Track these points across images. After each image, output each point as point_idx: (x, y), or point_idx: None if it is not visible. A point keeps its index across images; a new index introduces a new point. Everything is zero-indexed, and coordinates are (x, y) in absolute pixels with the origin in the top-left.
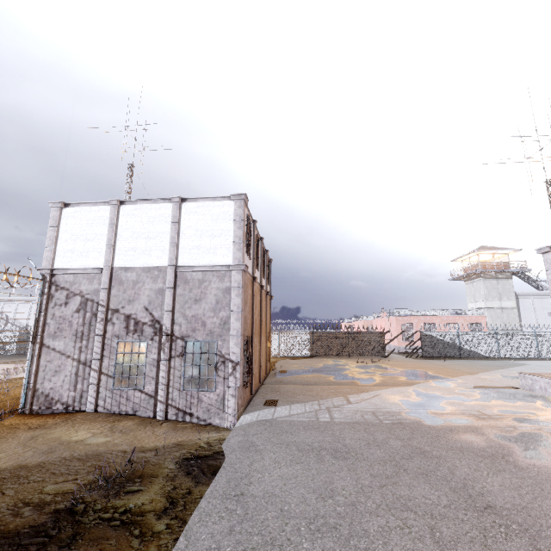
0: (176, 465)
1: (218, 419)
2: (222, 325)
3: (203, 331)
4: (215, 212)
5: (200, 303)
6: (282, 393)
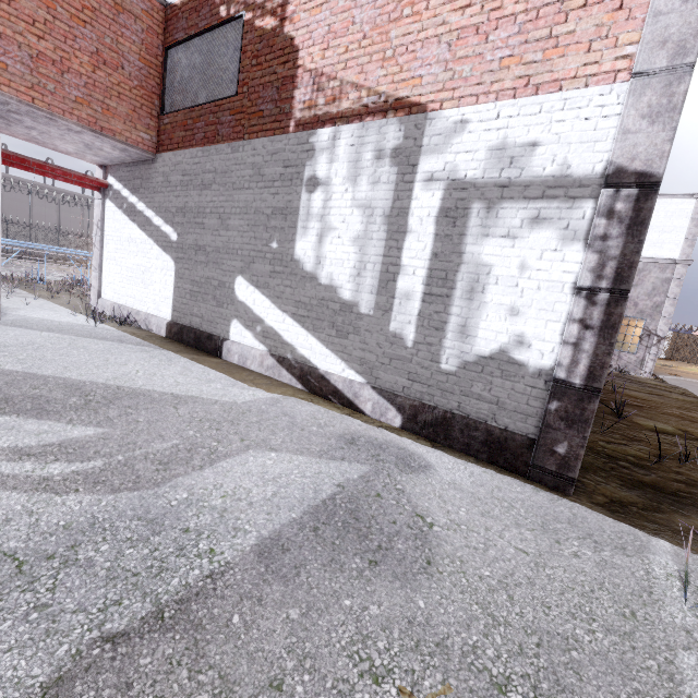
0: (649, 380)
1: (633, 373)
2: (654, 308)
3: (634, 309)
4: (670, 209)
5: (635, 288)
6: (676, 373)
